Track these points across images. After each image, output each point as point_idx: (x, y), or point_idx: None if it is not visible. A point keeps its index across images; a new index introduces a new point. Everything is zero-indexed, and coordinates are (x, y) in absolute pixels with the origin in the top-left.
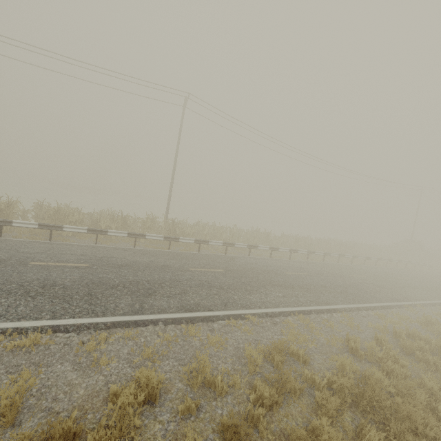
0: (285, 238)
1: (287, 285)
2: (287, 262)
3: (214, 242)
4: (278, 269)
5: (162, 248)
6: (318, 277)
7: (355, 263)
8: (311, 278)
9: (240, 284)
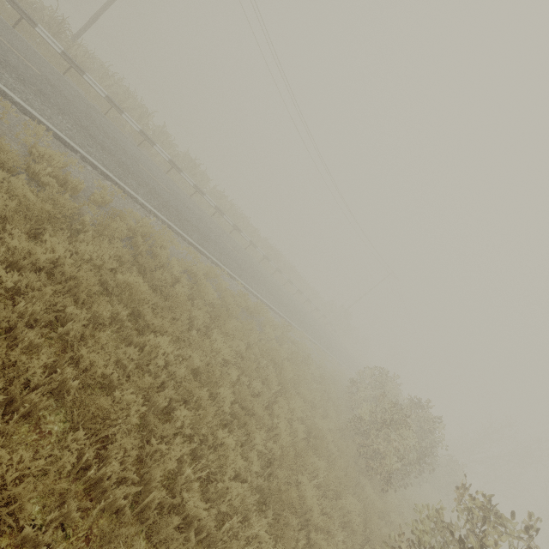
0: (216, 191)
1: (106, 148)
2: (173, 184)
3: (94, 83)
4: (137, 158)
5: (5, 18)
6: (175, 200)
7: (264, 266)
8: (162, 190)
9: (27, 78)
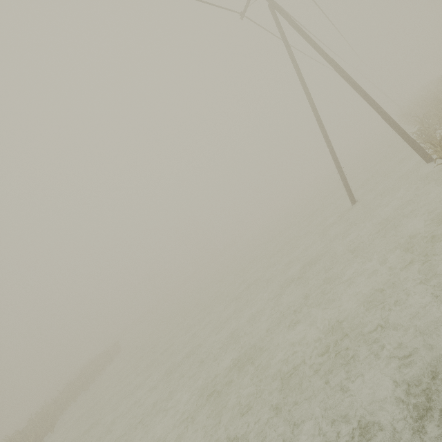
0: None
1: None
2: None
3: None
4: None
5: None
6: None
7: None
8: None
9: None
